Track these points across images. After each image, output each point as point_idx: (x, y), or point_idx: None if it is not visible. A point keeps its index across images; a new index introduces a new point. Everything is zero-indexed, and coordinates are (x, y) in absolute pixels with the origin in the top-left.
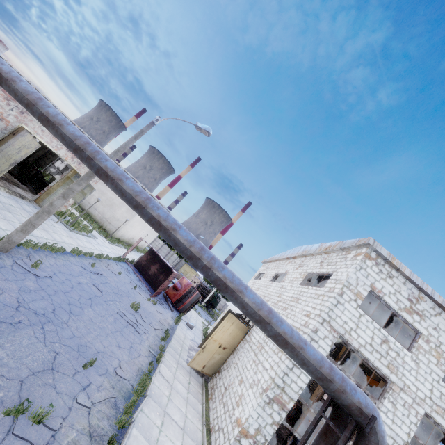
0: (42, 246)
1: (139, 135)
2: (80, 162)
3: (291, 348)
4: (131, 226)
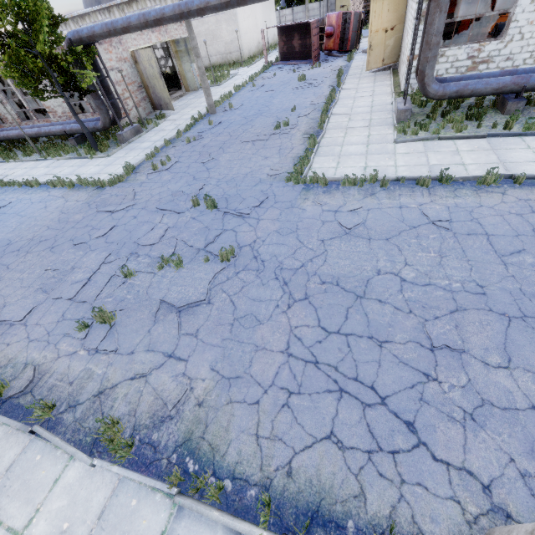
0: (221, 101)
1: None
2: (165, 30)
3: None
4: (245, 33)
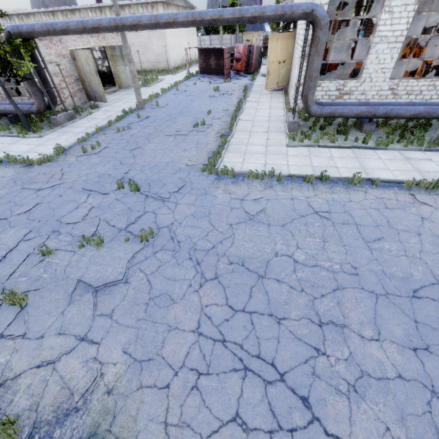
0: (150, 99)
1: None
2: (103, 37)
3: (259, 18)
4: (172, 49)
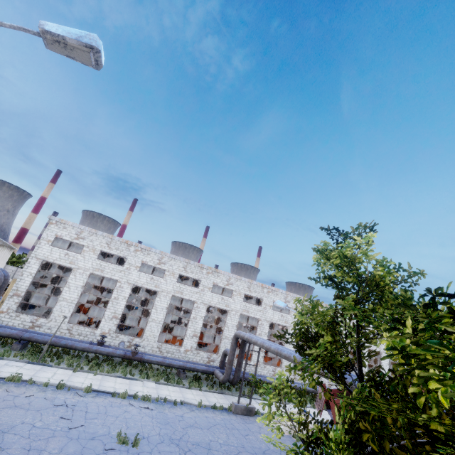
0: None
1: None
2: None
3: None
4: None
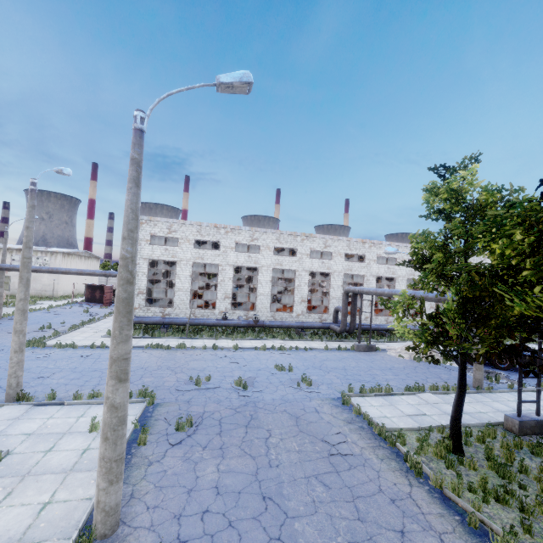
0: (12, 314)
1: (6, 241)
2: None
3: (92, 274)
4: (64, 282)
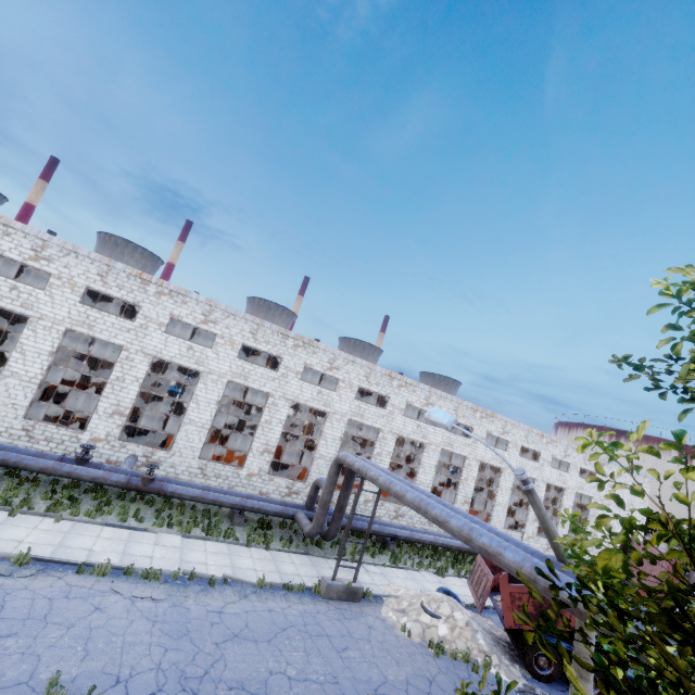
0: None
1: None
2: None
3: None
4: None
